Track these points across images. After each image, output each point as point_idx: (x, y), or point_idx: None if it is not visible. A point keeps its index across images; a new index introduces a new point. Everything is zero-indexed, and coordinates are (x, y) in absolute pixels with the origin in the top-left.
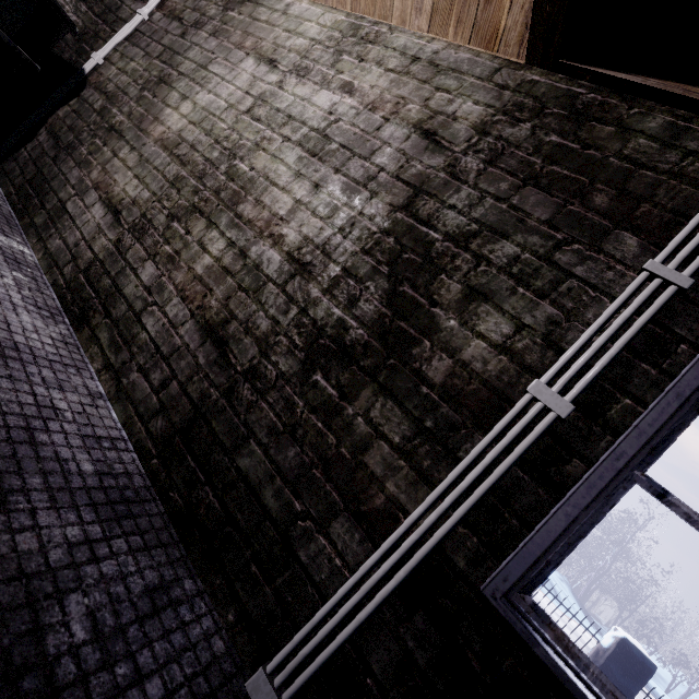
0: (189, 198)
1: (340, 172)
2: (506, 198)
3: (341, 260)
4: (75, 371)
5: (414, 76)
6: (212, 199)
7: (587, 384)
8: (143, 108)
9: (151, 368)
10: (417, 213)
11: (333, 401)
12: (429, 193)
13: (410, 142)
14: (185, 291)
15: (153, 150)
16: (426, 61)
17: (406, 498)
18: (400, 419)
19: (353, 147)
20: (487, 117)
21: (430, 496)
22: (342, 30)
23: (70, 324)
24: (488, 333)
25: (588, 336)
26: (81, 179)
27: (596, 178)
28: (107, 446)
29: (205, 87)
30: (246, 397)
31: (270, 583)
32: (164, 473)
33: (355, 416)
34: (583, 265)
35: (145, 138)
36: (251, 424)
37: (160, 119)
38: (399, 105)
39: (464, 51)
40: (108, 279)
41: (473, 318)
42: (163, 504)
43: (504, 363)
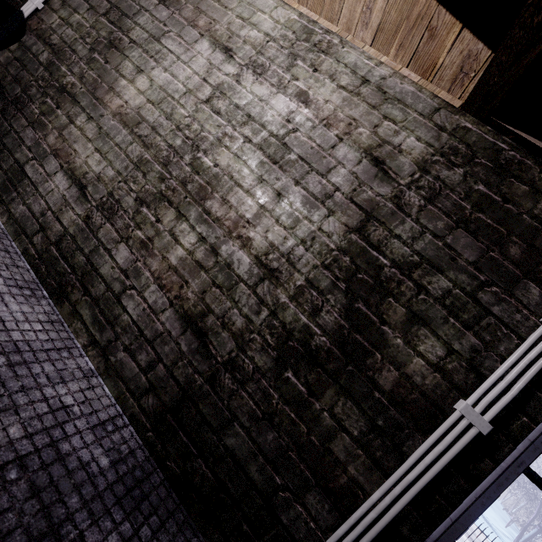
0: (156, 184)
1: (300, 184)
2: (442, 236)
3: (304, 271)
4: (67, 354)
5: (364, 99)
6: (179, 189)
7: (501, 409)
8: (95, 73)
9: (136, 349)
10: (369, 237)
11: (303, 396)
12: (379, 220)
13: (361, 166)
14: (161, 279)
15: (112, 124)
16: (375, 85)
17: (364, 480)
18: (357, 417)
19: (311, 162)
20: (428, 155)
21: (386, 485)
22: (295, 30)
23: (49, 297)
24: (426, 353)
25: (504, 371)
26: (37, 142)
27: (512, 231)
28: (111, 429)
29: (161, 64)
30: (227, 385)
31: (259, 539)
32: (160, 445)
33: (321, 411)
34: (499, 306)
35: (102, 108)
36: (234, 409)
37: (115, 90)
38: (351, 126)
39: (408, 83)
40: (82, 255)
41: (414, 339)
42: (162, 471)
43: (437, 379)
